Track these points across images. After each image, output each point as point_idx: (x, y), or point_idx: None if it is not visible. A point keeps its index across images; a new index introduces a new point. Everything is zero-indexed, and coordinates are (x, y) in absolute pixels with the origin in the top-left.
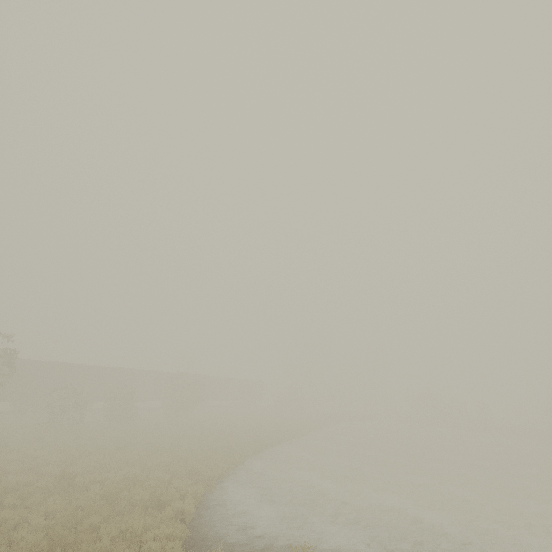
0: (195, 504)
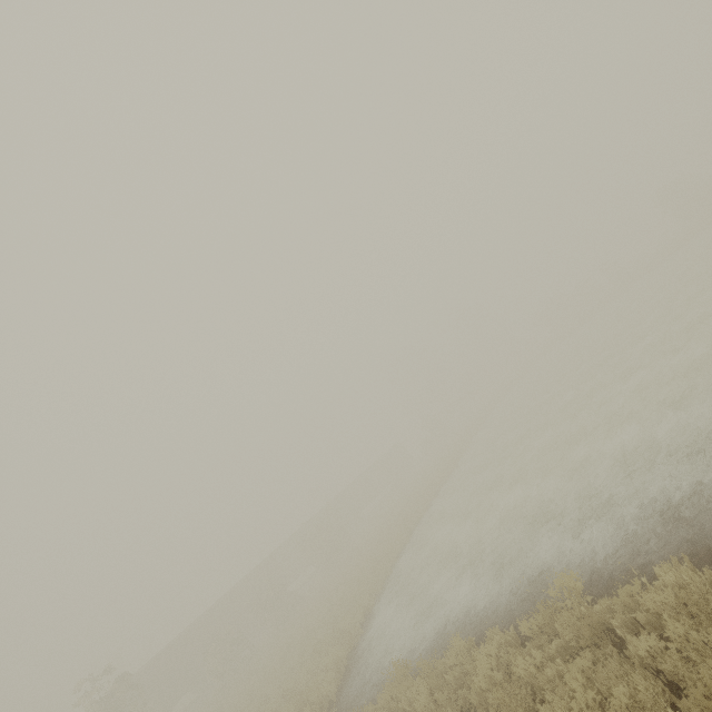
0: (343, 671)
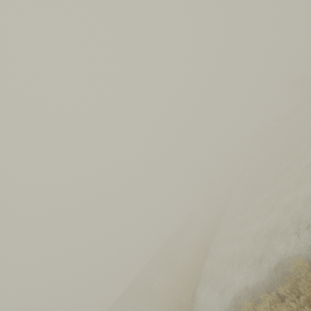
0: None
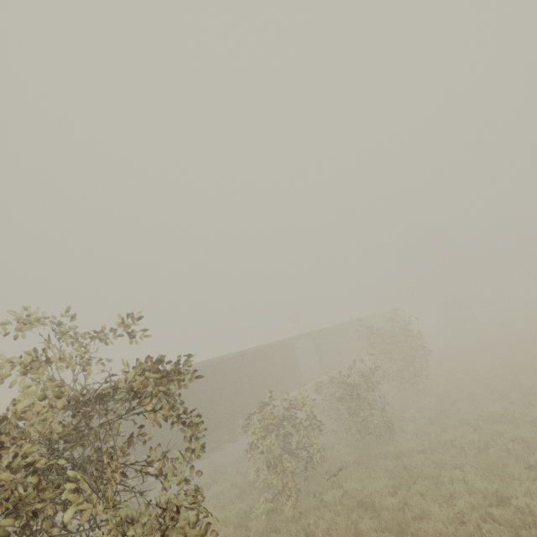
0: None
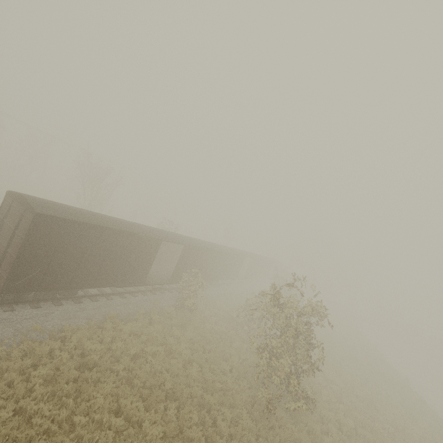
0: None
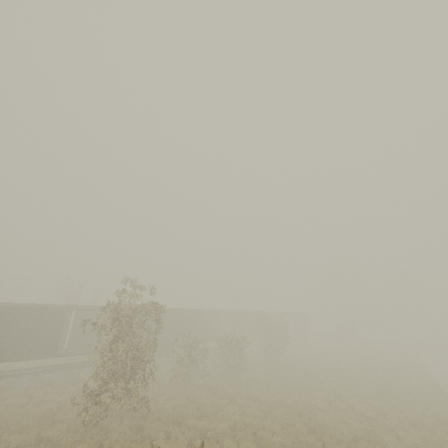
0: None
